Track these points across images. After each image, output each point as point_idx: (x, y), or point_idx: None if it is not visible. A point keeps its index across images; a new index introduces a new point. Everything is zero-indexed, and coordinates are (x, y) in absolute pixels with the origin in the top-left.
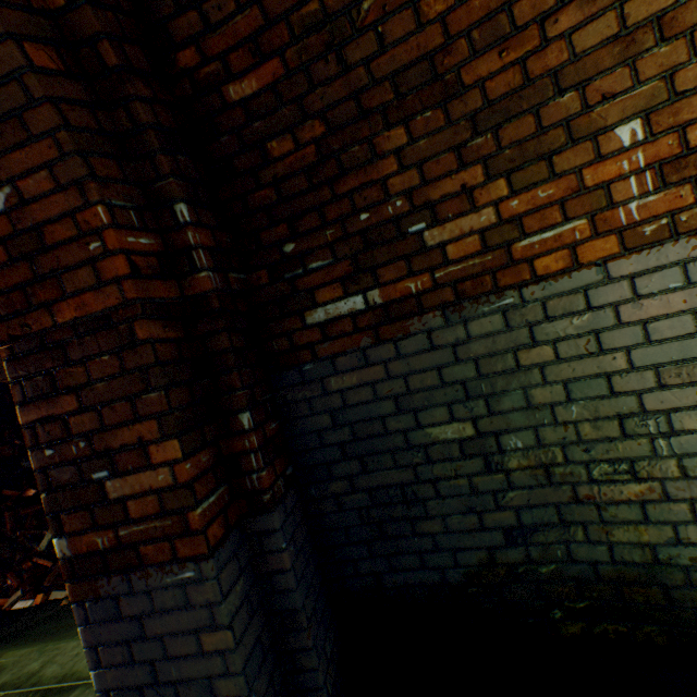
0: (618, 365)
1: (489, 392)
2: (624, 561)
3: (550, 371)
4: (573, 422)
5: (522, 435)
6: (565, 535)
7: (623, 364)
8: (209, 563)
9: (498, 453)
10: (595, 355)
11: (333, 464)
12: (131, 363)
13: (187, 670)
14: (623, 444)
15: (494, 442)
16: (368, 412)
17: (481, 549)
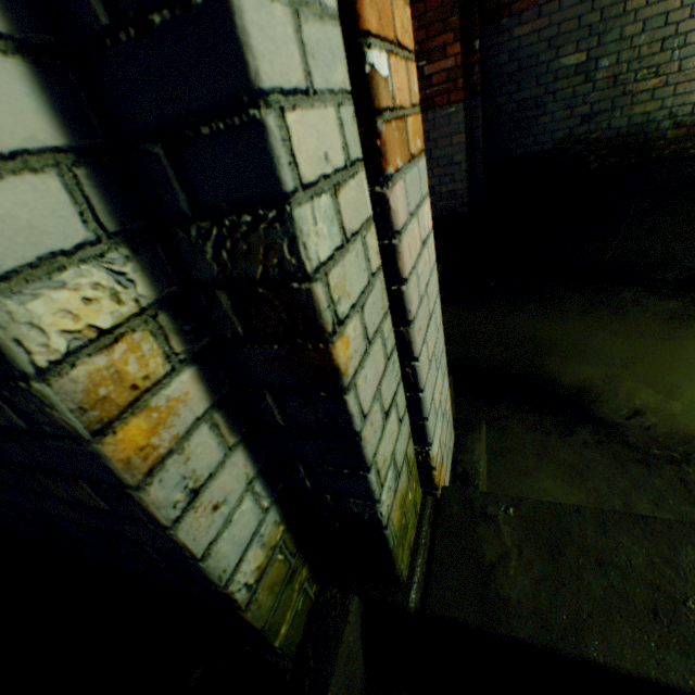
0: (674, 6)
1: (602, 32)
2: (632, 125)
3: (639, 15)
4: (639, 47)
5: (609, 59)
6: (610, 116)
7: (677, 5)
8: (462, 105)
9: (593, 72)
10: (665, 1)
11: (502, 87)
12: (446, 2)
13: (444, 153)
14: (657, 57)
15: (594, 65)
16: (530, 52)
17: (566, 130)
